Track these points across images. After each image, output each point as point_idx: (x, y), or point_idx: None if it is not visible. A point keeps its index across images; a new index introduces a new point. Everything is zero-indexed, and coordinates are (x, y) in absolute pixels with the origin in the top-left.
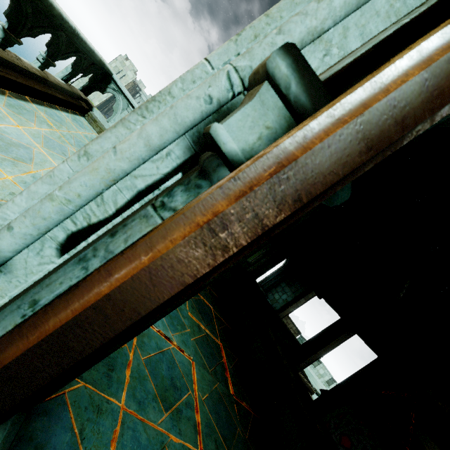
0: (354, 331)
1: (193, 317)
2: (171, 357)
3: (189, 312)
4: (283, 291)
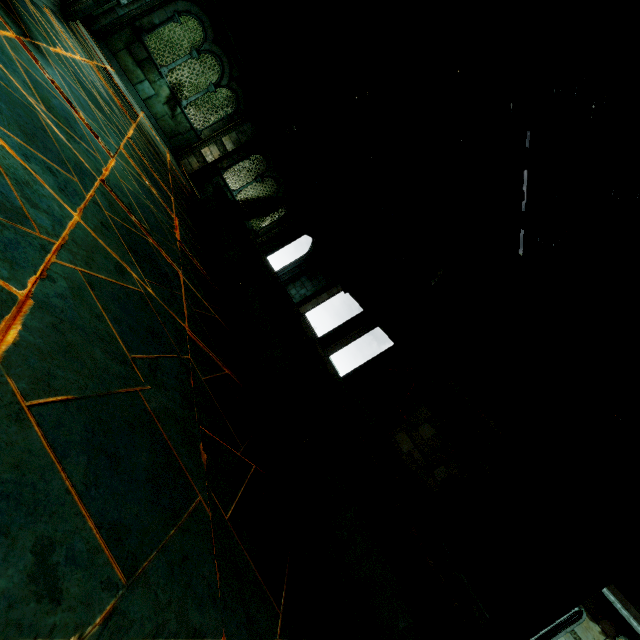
0: (376, 322)
1: (131, 160)
2: (73, 116)
3: (124, 150)
4: (303, 286)
